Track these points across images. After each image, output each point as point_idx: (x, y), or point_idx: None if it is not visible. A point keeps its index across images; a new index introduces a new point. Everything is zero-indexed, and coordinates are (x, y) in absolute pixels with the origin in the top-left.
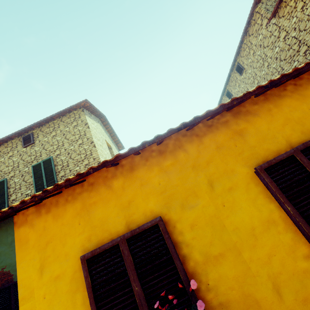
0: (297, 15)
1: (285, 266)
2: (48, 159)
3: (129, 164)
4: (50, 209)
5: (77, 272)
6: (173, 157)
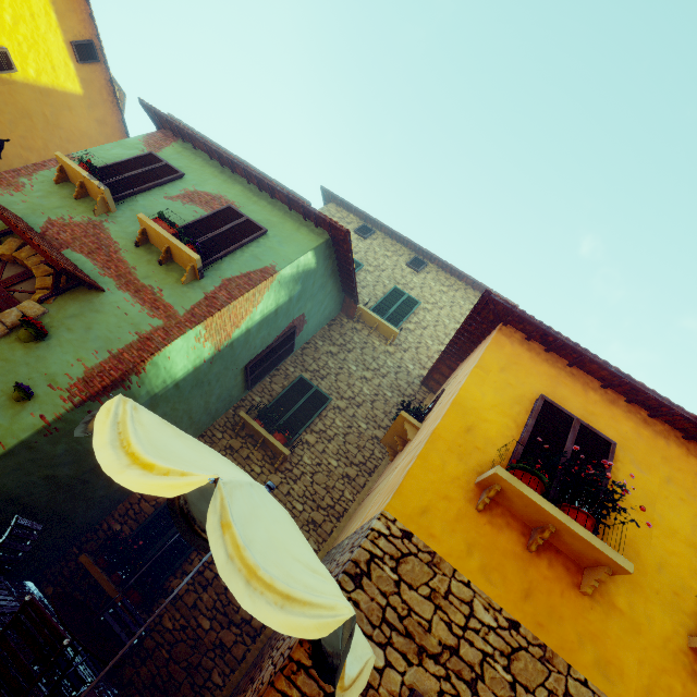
0: None
1: (680, 569)
2: (415, 301)
3: (612, 398)
4: (531, 351)
5: (525, 398)
6: (653, 435)
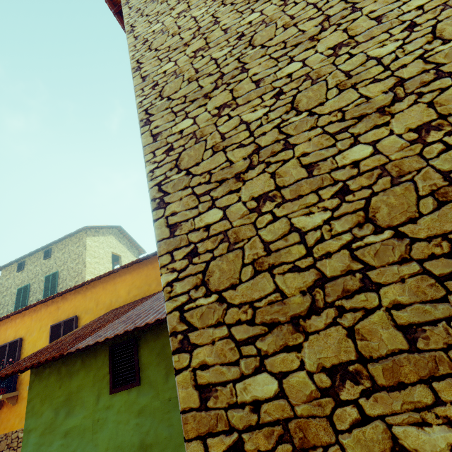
0: None
1: None
2: (56, 273)
3: (24, 313)
4: None
5: None
6: (37, 314)
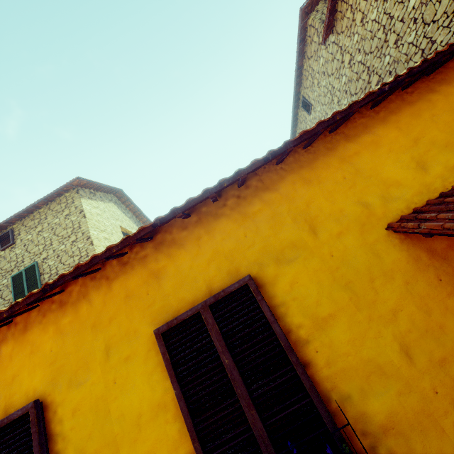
0: (358, 31)
1: None
2: (32, 266)
3: (23, 322)
4: None
5: None
6: (74, 311)
